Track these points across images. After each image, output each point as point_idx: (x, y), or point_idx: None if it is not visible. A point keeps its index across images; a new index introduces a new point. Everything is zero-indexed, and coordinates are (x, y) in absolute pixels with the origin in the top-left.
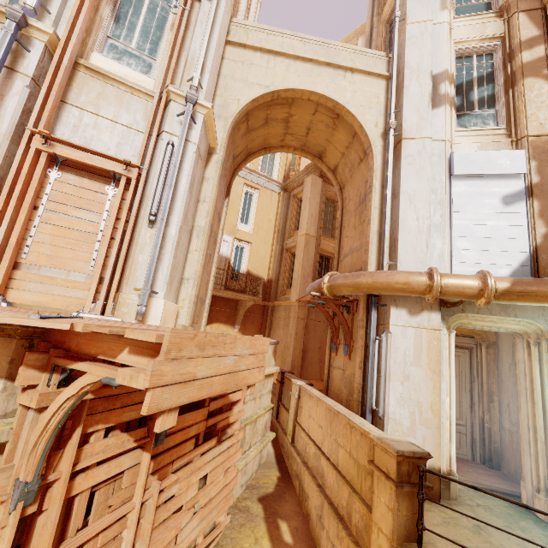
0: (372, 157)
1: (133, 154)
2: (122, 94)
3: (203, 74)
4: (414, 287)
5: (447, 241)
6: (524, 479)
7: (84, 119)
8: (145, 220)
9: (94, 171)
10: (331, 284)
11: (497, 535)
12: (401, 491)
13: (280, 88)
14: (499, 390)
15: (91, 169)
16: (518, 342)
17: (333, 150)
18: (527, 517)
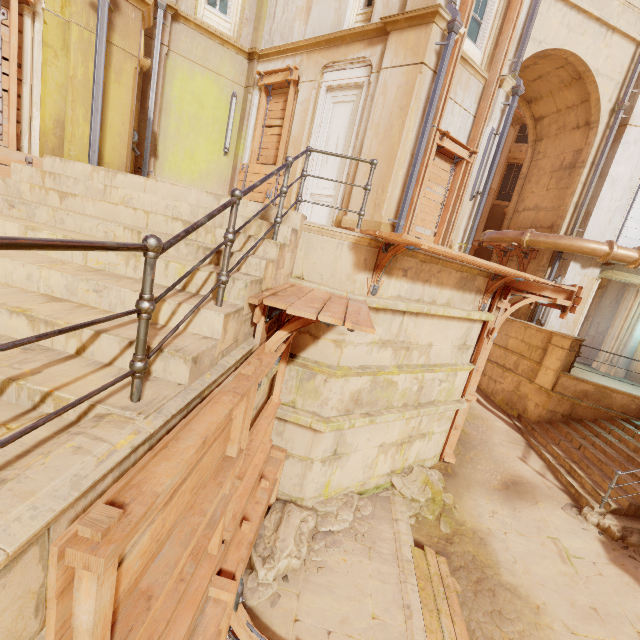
0: (596, 134)
1: (464, 136)
2: (469, 78)
3: (518, 50)
4: (597, 253)
5: (623, 220)
6: (598, 357)
7: (447, 106)
8: (469, 195)
9: (447, 154)
10: (532, 240)
11: (590, 374)
12: (568, 353)
13: (551, 47)
14: (595, 315)
15: (446, 152)
16: (631, 289)
17: (550, 102)
18: (597, 371)
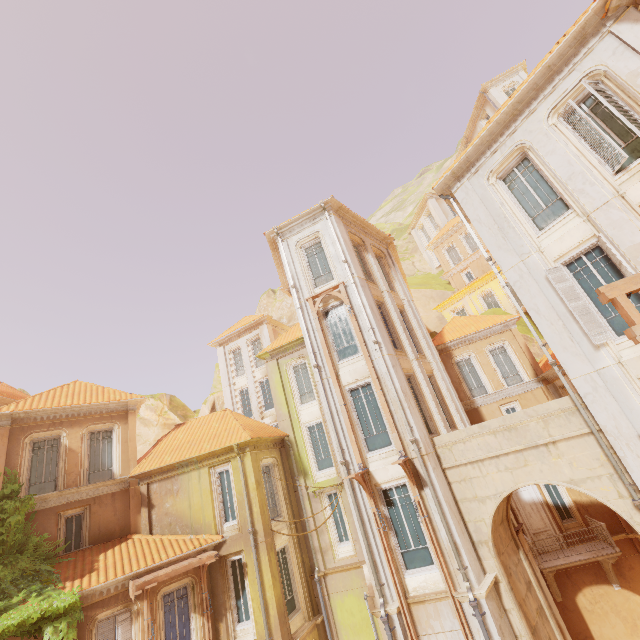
0: None
1: None
2: (434, 606)
3: (460, 553)
4: None
5: None
6: None
7: None
8: None
9: None
10: None
11: None
12: None
13: (505, 495)
14: None
15: None
16: None
17: None
18: None
